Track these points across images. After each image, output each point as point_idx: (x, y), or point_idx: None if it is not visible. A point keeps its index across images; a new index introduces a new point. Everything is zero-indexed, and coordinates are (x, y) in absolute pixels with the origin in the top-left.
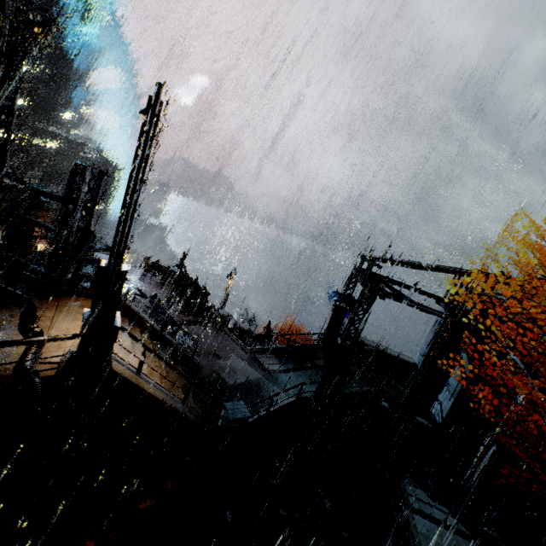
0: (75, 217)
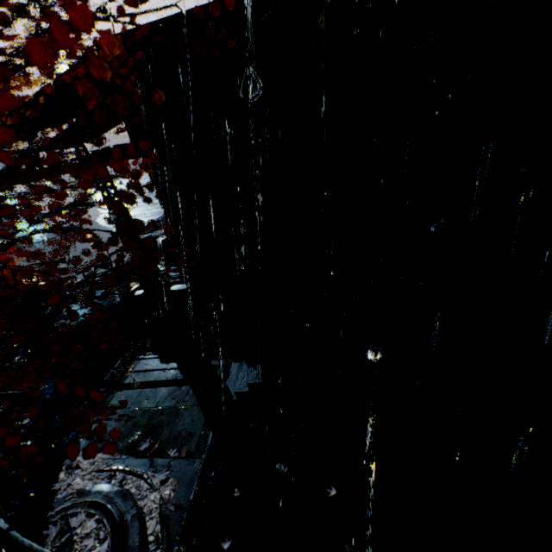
0: None
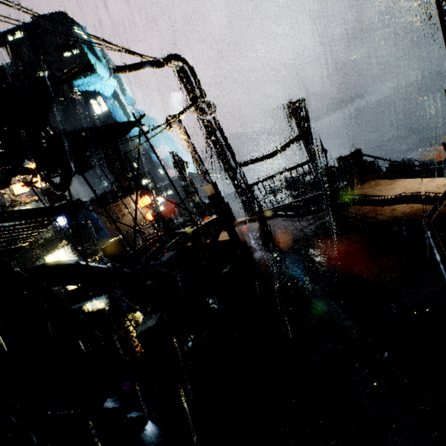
0: (316, 139)
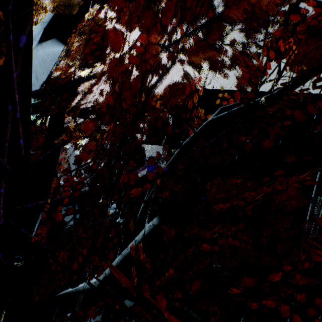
0: None
